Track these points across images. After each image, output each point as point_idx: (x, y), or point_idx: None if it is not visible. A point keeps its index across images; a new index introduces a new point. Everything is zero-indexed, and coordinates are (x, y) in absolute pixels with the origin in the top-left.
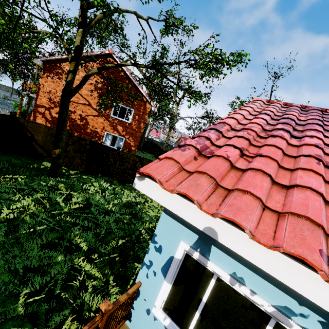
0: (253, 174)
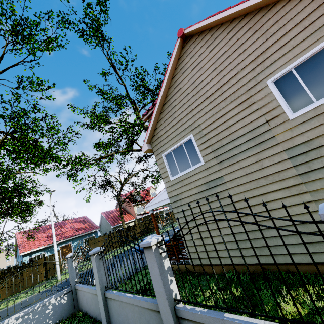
0: (32, 245)
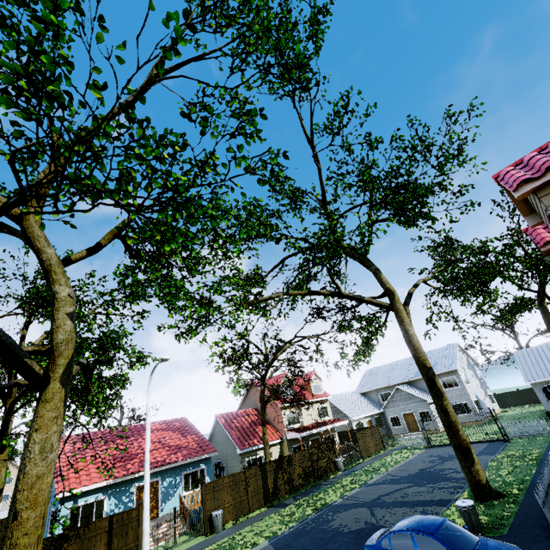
0: (82, 476)
